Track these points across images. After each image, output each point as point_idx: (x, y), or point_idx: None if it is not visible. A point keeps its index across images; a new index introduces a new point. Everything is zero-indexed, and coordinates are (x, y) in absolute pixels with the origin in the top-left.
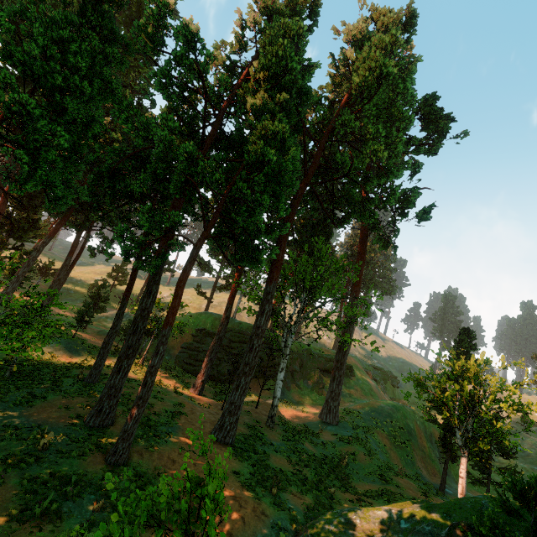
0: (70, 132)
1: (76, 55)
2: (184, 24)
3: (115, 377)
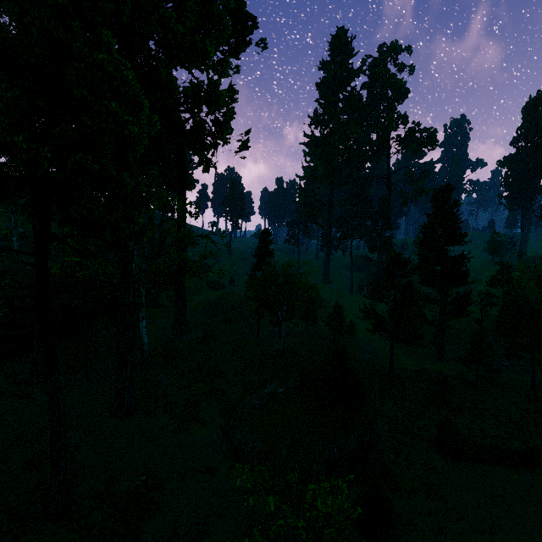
0: None
1: None
2: None
3: None
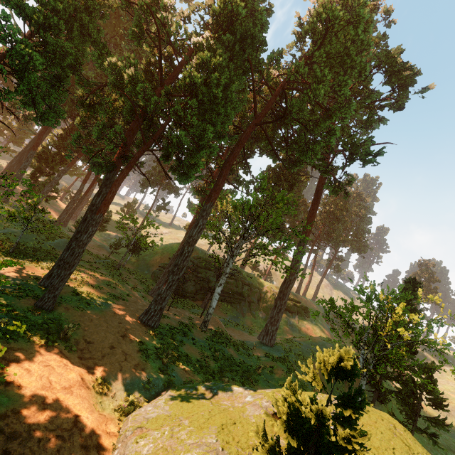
0: (55, 65)
1: (56, 0)
2: None
3: (65, 253)
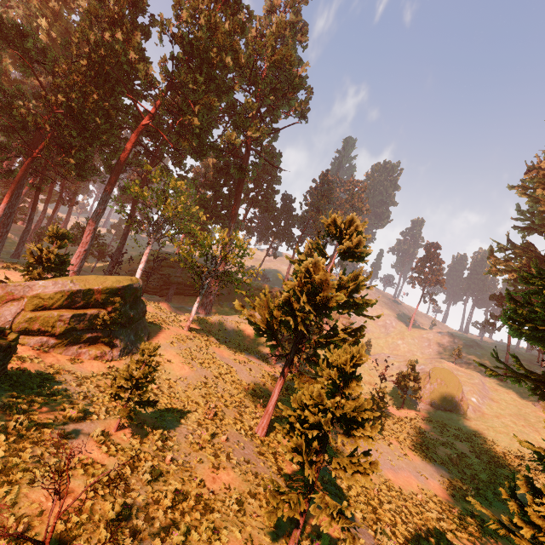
0: None
1: None
2: (14, 26)
3: None
